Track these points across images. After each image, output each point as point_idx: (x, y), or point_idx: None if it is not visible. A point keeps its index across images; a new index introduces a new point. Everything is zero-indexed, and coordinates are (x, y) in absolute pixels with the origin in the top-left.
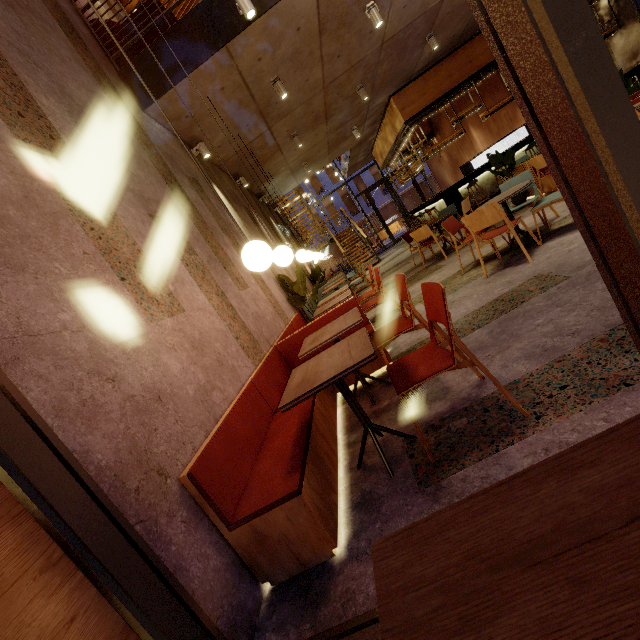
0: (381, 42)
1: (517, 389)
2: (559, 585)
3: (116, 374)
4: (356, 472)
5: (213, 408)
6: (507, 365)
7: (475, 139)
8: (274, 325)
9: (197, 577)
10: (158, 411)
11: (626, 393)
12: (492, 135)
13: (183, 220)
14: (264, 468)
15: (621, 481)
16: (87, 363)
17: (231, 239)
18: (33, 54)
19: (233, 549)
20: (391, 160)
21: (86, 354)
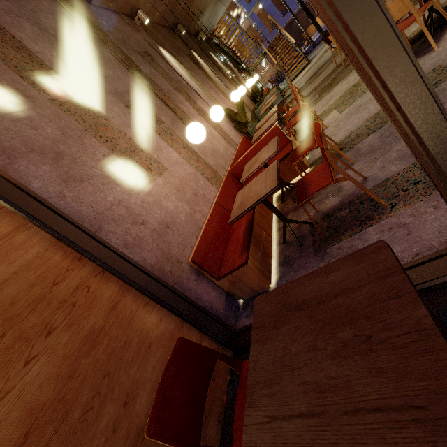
0: None
1: (385, 186)
2: (304, 317)
3: (143, 220)
4: (282, 245)
5: (197, 223)
6: (384, 166)
7: None
8: (226, 154)
9: (206, 301)
10: (169, 233)
11: None
12: None
13: (147, 97)
14: (230, 250)
15: (341, 280)
16: (129, 219)
17: (183, 95)
18: (11, 6)
19: (221, 288)
20: None
21: (126, 215)
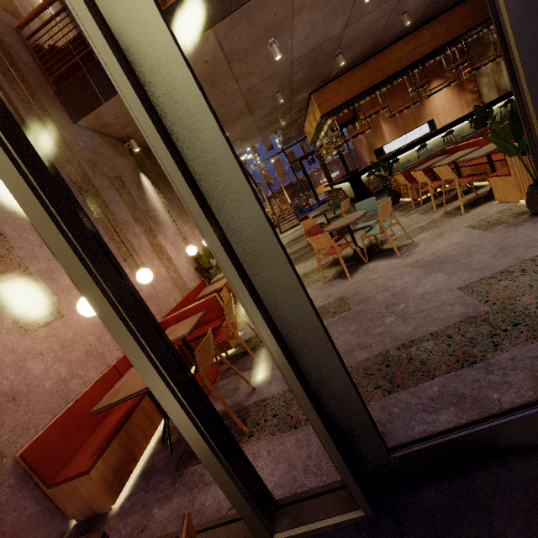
0: (290, 61)
1: (260, 407)
2: None
3: None
4: (159, 445)
5: (68, 394)
6: (271, 382)
7: (384, 131)
8: (167, 300)
9: (11, 523)
10: (10, 409)
11: (290, 434)
12: (398, 129)
13: None
14: (90, 442)
15: None
16: None
17: (144, 227)
18: None
19: (52, 499)
20: (316, 140)
21: None
